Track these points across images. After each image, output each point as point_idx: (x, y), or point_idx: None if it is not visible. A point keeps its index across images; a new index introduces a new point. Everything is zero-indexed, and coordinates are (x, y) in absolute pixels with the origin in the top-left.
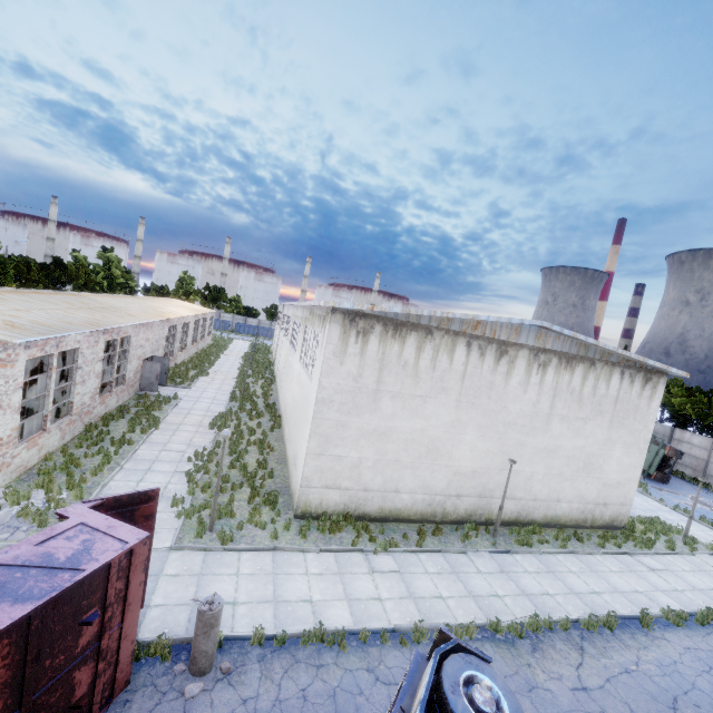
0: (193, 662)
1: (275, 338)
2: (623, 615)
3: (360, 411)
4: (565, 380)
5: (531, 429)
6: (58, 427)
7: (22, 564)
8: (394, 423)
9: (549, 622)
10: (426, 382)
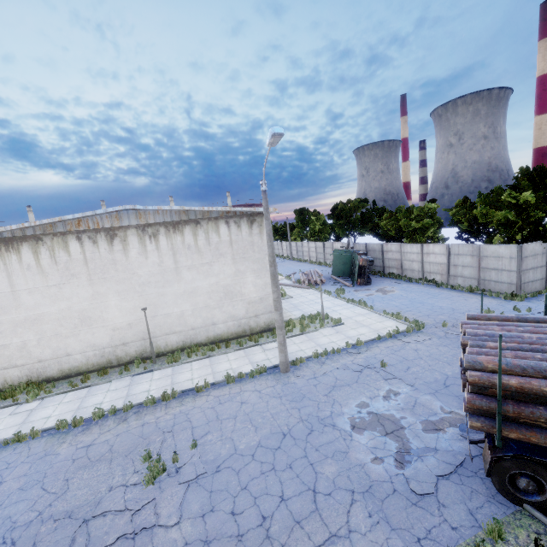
0: None
1: None
2: (189, 388)
3: (6, 310)
4: (179, 241)
5: (166, 282)
6: None
7: None
8: (42, 310)
9: (112, 409)
10: (54, 275)
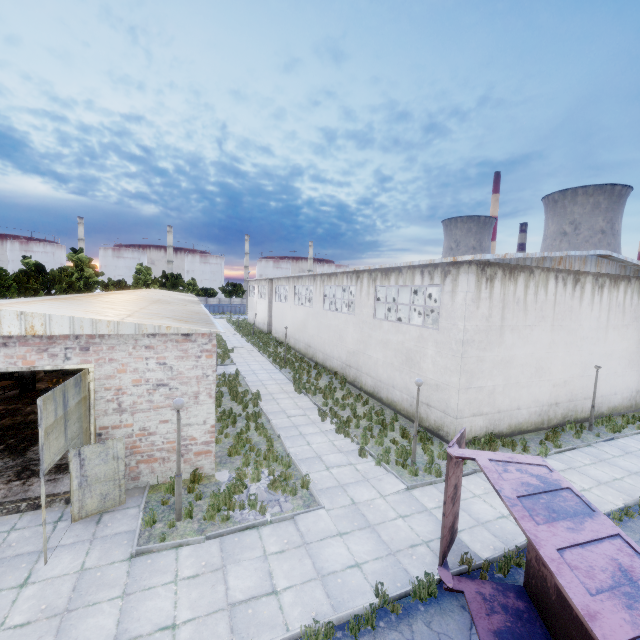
0: None
1: (258, 310)
2: None
3: (491, 346)
4: (614, 296)
5: (597, 340)
6: None
7: (529, 493)
8: (514, 352)
9: None
10: (531, 314)
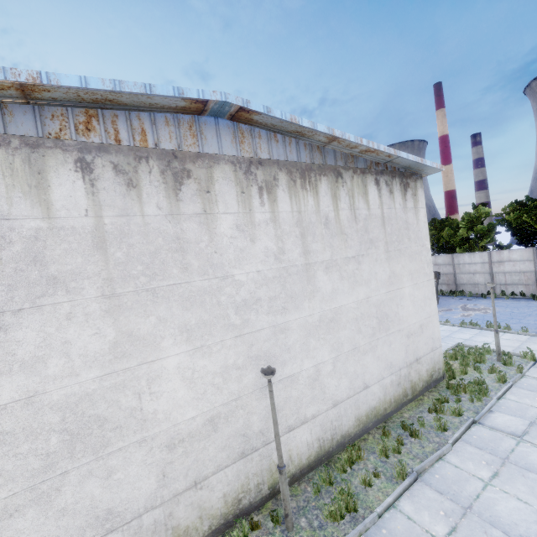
0: None
1: None
2: None
3: None
4: (310, 206)
5: (289, 299)
6: None
7: None
8: None
9: None
10: None
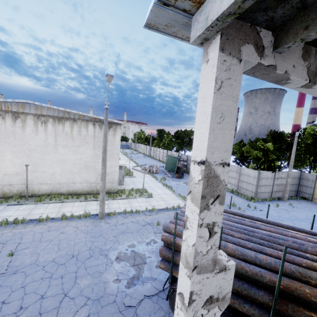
0: None
1: None
2: (35, 219)
3: None
4: (60, 129)
5: (47, 152)
6: None
7: None
8: None
9: None
10: None
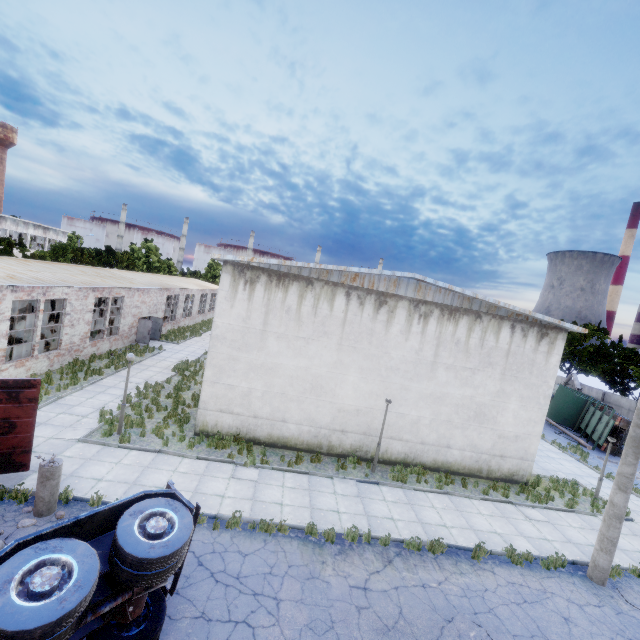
0: (34, 505)
1: None
2: (457, 545)
3: (249, 348)
4: (449, 331)
5: (415, 375)
6: (46, 356)
7: None
8: (280, 361)
9: (368, 535)
10: (308, 326)
